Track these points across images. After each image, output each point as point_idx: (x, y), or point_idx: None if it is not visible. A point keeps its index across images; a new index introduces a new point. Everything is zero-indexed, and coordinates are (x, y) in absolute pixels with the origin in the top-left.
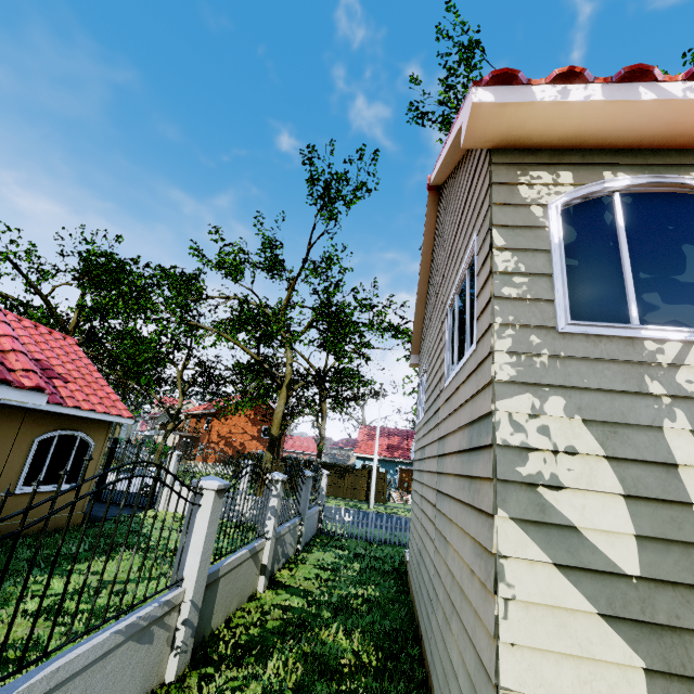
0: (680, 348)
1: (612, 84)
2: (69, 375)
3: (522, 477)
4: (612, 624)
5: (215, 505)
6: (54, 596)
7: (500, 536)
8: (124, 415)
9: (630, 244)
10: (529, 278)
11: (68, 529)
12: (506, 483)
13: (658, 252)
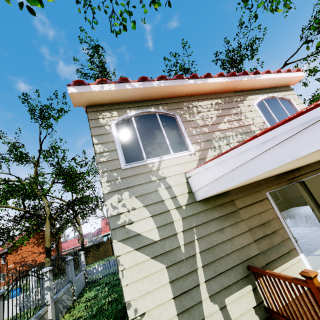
0: (158, 164)
1: (117, 83)
2: None
3: (119, 225)
4: (155, 259)
5: None
6: None
7: (116, 249)
8: None
9: (140, 133)
10: (109, 152)
11: None
12: (115, 229)
13: (148, 134)
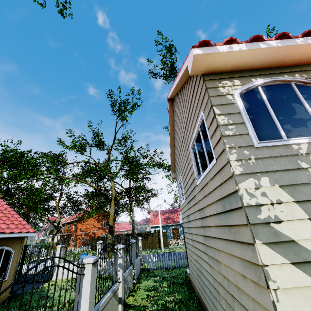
0: (307, 146)
1: (248, 43)
2: None
3: (261, 220)
4: None
5: (92, 272)
6: None
7: (261, 254)
8: (30, 231)
9: (271, 106)
10: (235, 125)
11: (1, 306)
12: (255, 225)
13: (283, 107)
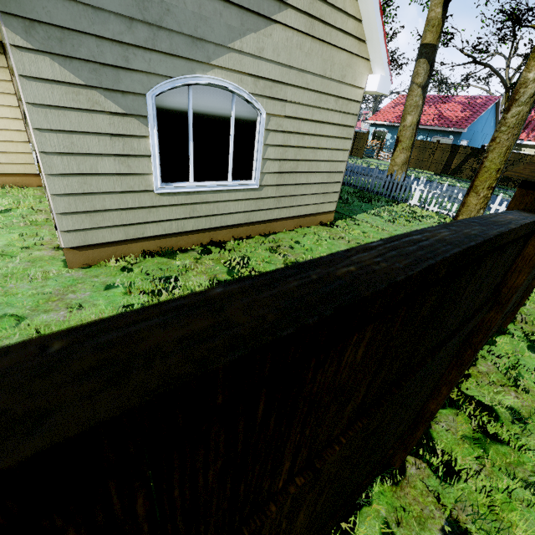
0: None
1: None
2: None
3: None
4: None
5: None
6: None
7: None
8: None
9: None
10: None
11: None
12: None
13: None
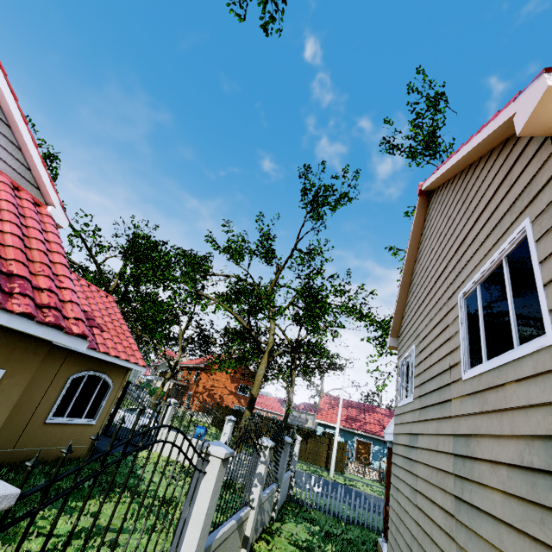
0: None
1: None
2: (105, 326)
3: None
4: None
5: (219, 475)
6: (55, 538)
7: None
8: (139, 364)
9: None
10: None
11: (79, 460)
12: None
13: None
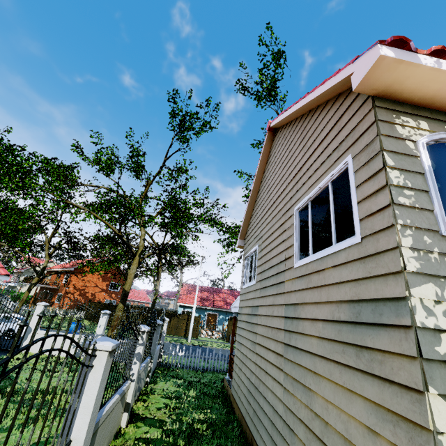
0: None
1: None
2: None
3: (441, 356)
4: None
5: (106, 365)
6: None
7: (434, 412)
8: (0, 273)
9: None
10: (414, 192)
11: None
12: (430, 361)
13: None
